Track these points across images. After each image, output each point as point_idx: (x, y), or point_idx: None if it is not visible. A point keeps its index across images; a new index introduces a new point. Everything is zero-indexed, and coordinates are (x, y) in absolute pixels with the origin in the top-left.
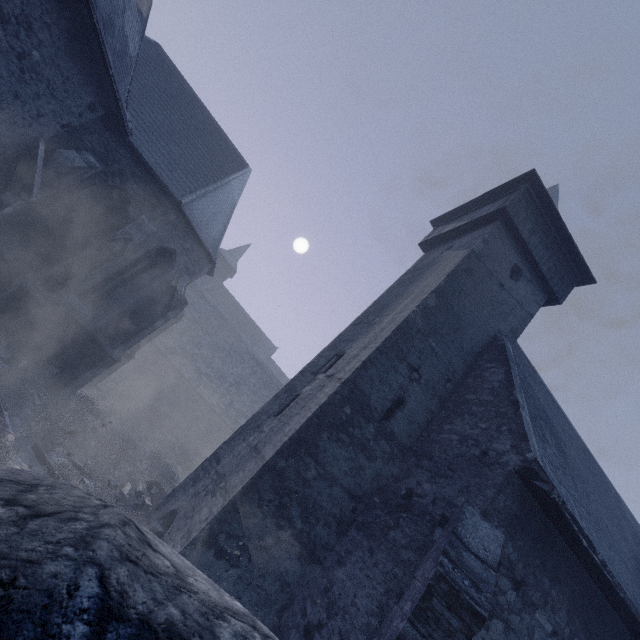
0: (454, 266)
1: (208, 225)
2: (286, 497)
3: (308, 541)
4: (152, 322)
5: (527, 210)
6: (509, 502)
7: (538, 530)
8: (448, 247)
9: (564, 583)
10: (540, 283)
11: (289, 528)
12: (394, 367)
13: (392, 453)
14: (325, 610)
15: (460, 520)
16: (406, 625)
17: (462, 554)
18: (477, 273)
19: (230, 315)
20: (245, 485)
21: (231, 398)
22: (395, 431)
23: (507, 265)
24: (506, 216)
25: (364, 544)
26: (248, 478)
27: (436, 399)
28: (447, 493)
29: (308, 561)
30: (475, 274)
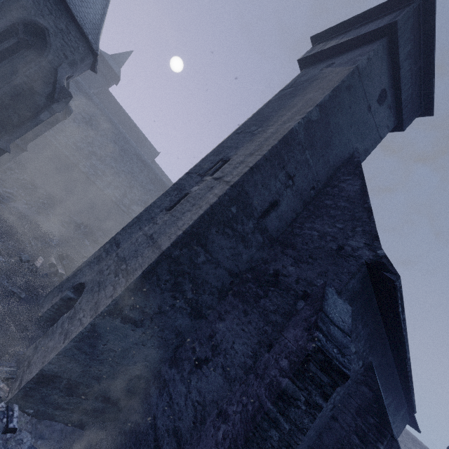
0: (339, 81)
1: (83, 2)
2: (180, 277)
3: (197, 305)
4: (36, 113)
5: (411, 30)
6: (356, 284)
7: (366, 299)
8: (328, 64)
9: (369, 326)
10: (395, 110)
11: (182, 298)
12: (275, 174)
13: (263, 243)
14: (210, 350)
15: (325, 300)
16: (288, 383)
17: (330, 328)
18: (355, 92)
19: (118, 121)
20: (145, 270)
21: (124, 190)
22: (268, 227)
23: (378, 88)
24: (393, 33)
25: (240, 307)
26: (147, 264)
27: (301, 203)
28: (308, 275)
29: (196, 317)
30: (353, 93)
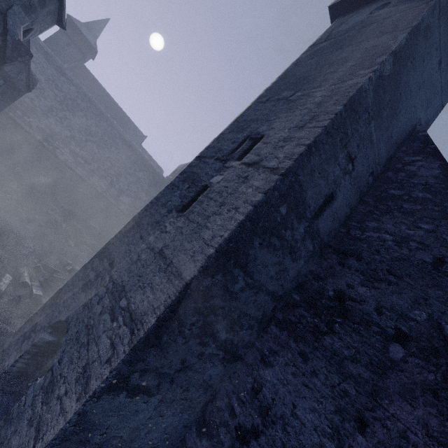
0: (418, 18)
1: None
2: (211, 315)
3: (231, 346)
4: None
5: None
6: None
7: None
8: (380, 5)
9: None
10: None
11: (213, 342)
12: (335, 156)
13: (313, 251)
14: (258, 414)
15: None
16: None
17: None
18: (431, 37)
19: (98, 101)
20: (160, 316)
21: (110, 179)
22: (320, 229)
23: None
24: None
25: (292, 346)
26: (163, 305)
27: (358, 194)
28: (396, 303)
29: (230, 362)
30: (430, 38)
